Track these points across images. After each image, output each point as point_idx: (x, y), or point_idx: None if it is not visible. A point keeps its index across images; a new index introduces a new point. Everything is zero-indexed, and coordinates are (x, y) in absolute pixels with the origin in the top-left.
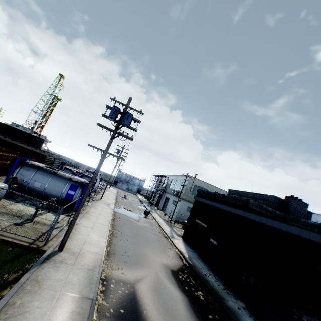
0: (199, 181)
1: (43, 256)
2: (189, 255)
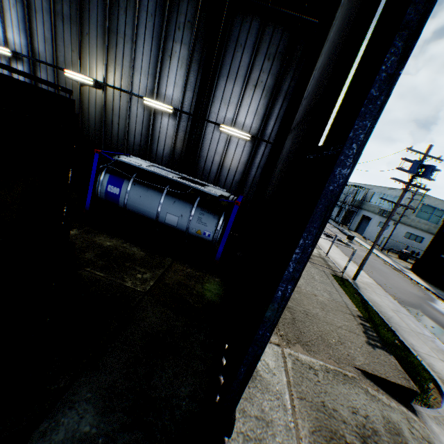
0: (430, 199)
1: (352, 284)
2: (437, 292)
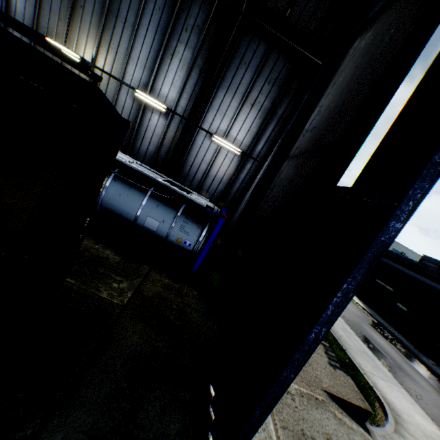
0: None
1: None
2: (370, 312)
